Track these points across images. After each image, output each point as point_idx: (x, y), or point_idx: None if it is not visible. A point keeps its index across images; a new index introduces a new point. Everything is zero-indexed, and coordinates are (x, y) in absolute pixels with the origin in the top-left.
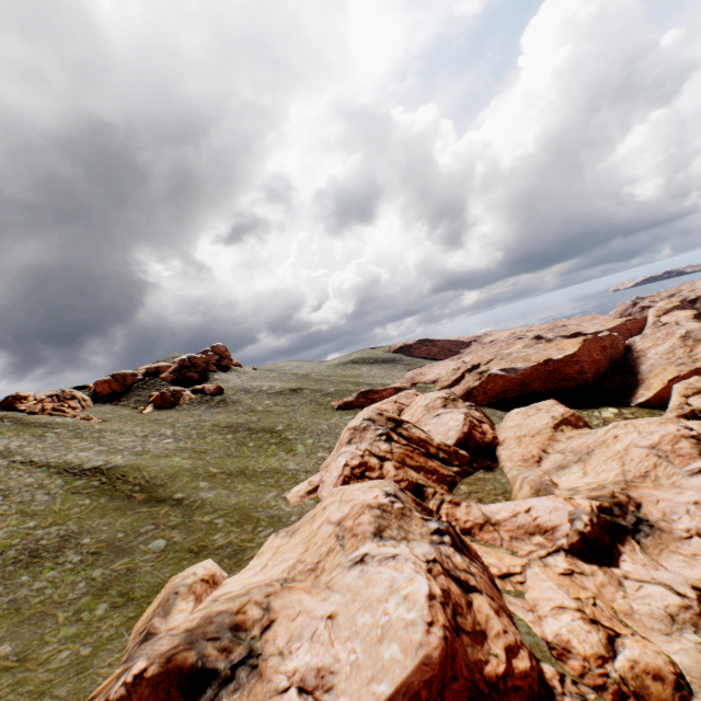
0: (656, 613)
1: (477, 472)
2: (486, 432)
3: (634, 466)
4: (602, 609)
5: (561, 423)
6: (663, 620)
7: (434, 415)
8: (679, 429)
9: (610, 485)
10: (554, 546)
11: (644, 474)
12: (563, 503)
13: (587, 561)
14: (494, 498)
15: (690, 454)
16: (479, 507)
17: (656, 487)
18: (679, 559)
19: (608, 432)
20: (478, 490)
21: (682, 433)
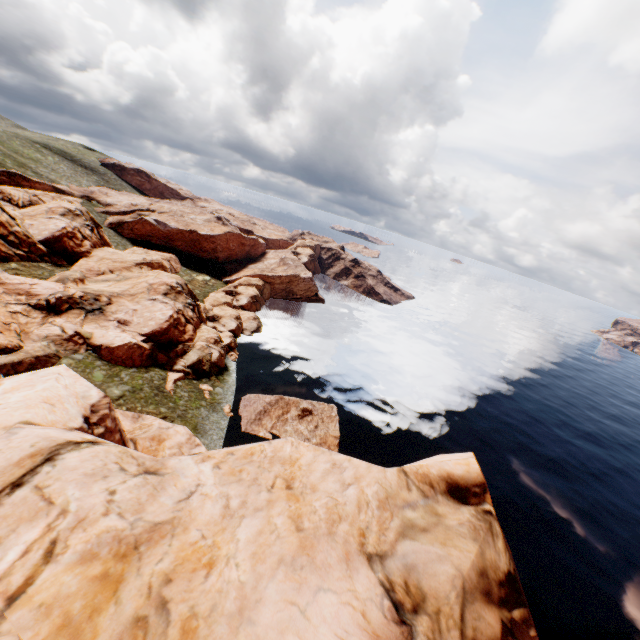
0: (42, 335)
1: (44, 263)
2: (85, 246)
3: (136, 290)
4: (11, 327)
5: (146, 264)
6: (42, 337)
7: (49, 217)
8: (173, 282)
9: (107, 292)
10: (27, 302)
11: (134, 295)
12: (61, 288)
13: (41, 314)
14: (31, 277)
15: (161, 292)
16: (1, 273)
17: (131, 301)
18: (96, 326)
19: (149, 273)
20: (25, 269)
21: (170, 283)
